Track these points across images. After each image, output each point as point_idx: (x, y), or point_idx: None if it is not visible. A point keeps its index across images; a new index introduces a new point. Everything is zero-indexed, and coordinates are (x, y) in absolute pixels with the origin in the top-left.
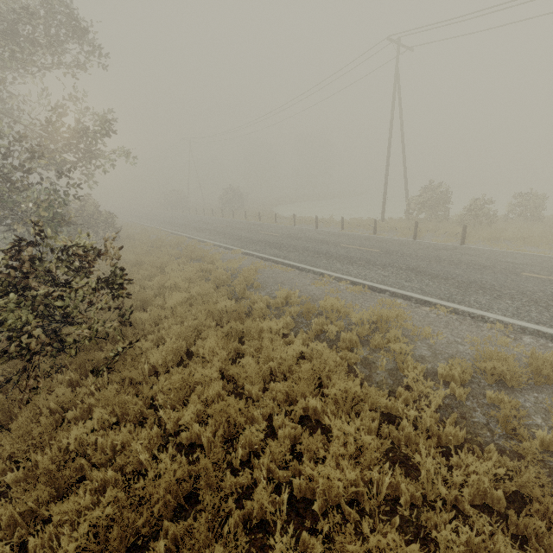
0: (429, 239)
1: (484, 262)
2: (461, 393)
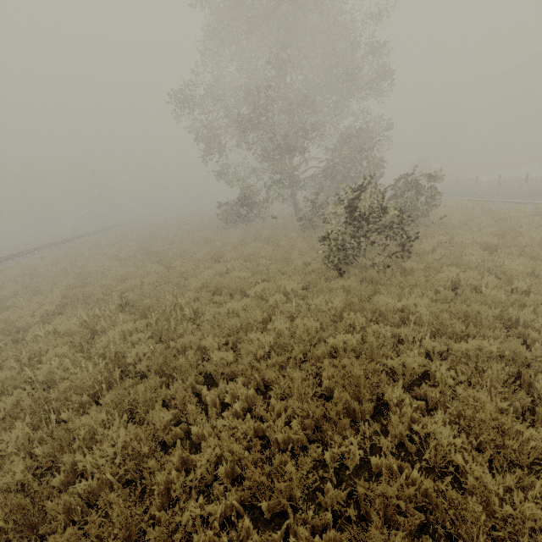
0: None
1: None
2: None
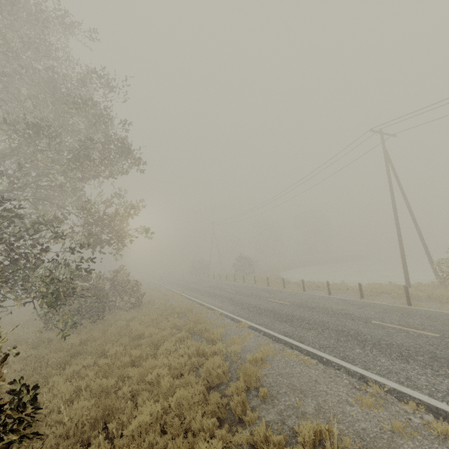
0: None
1: None
2: None
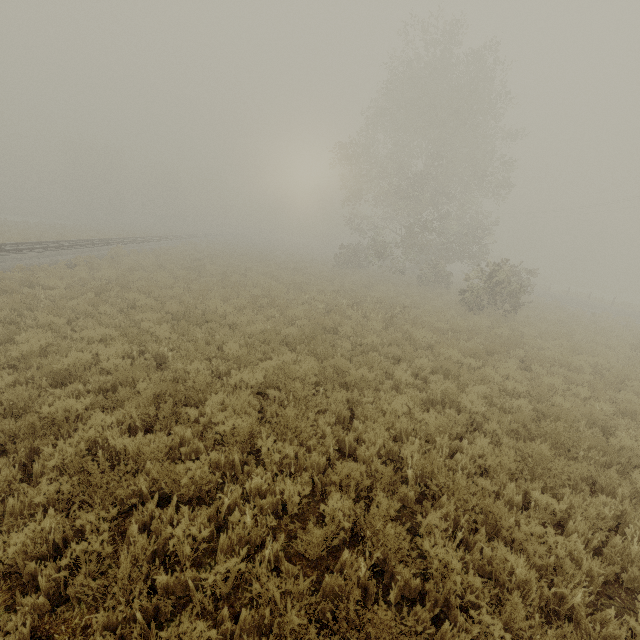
0: None
1: None
2: None
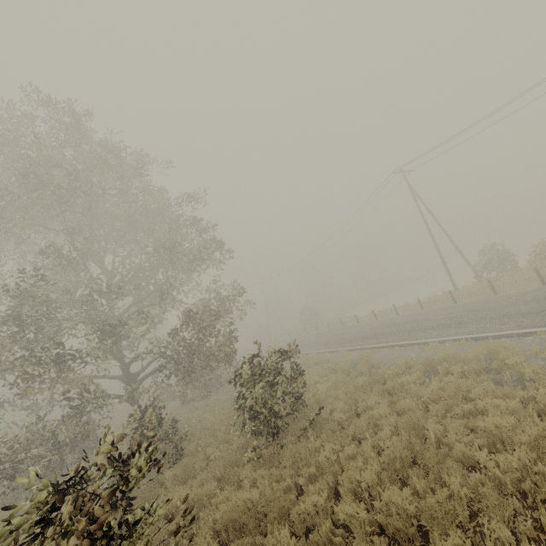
0: (510, 291)
1: None
2: None
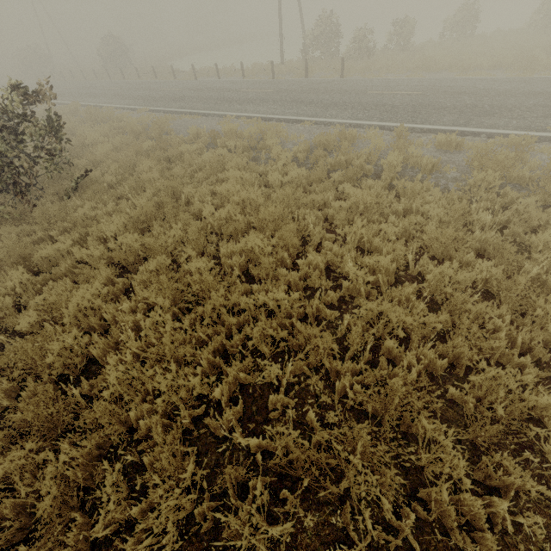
0: (319, 77)
1: (348, 88)
2: (302, 157)
